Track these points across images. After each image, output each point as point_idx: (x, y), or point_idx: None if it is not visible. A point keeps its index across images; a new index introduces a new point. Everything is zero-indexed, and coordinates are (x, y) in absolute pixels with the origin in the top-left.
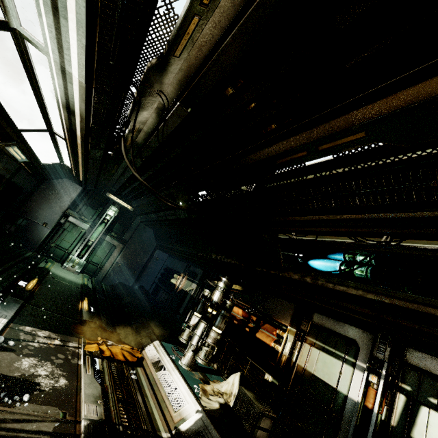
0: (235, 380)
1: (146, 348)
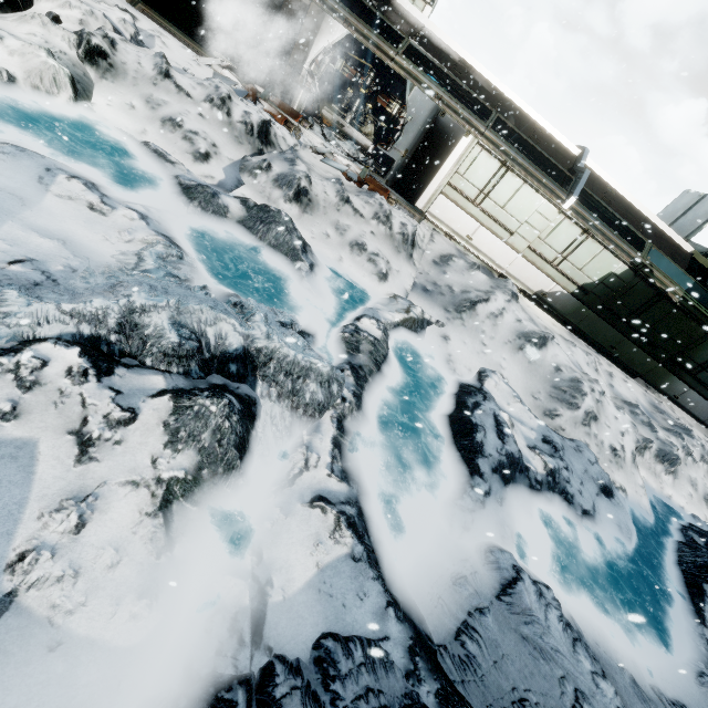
0: (373, 128)
1: (322, 113)
